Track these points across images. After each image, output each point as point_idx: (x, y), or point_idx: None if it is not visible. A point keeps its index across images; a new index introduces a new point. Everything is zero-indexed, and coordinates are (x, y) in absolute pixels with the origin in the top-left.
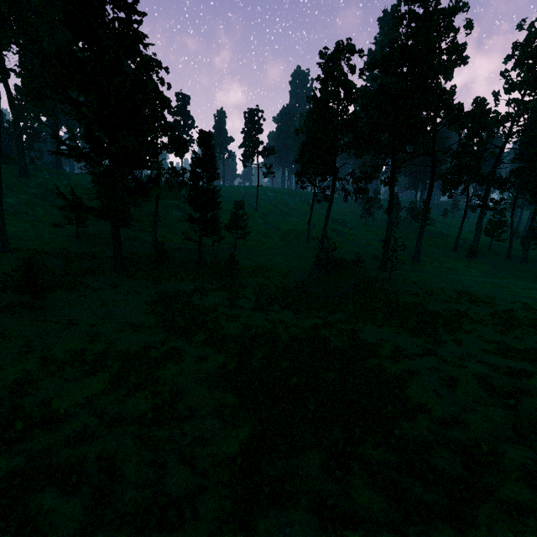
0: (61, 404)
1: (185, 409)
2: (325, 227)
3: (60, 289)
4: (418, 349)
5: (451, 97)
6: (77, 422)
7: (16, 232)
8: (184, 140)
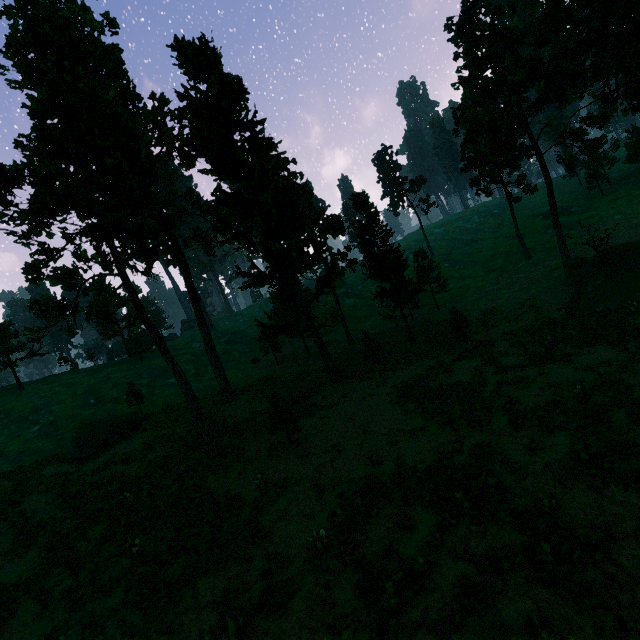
0: (408, 550)
1: (586, 528)
2: (557, 222)
3: (300, 417)
4: None
5: None
6: (448, 573)
7: (230, 380)
8: (336, 217)
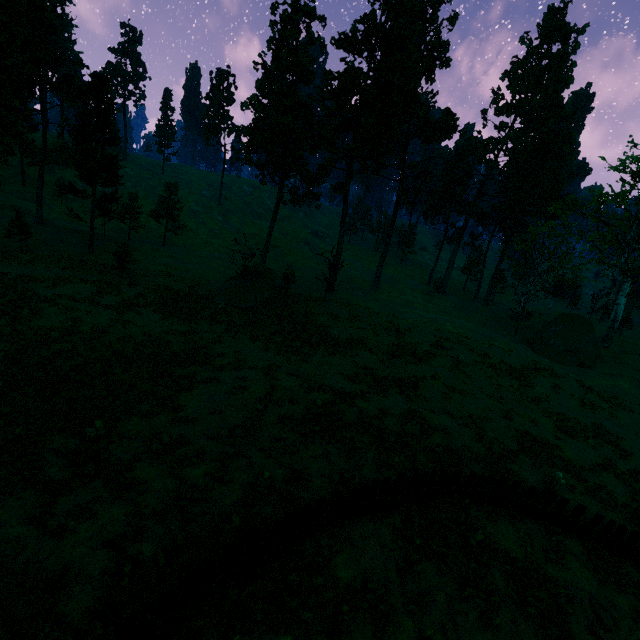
0: None
1: None
2: (270, 233)
3: None
4: (263, 364)
5: (420, 102)
6: None
7: None
8: (81, 83)
